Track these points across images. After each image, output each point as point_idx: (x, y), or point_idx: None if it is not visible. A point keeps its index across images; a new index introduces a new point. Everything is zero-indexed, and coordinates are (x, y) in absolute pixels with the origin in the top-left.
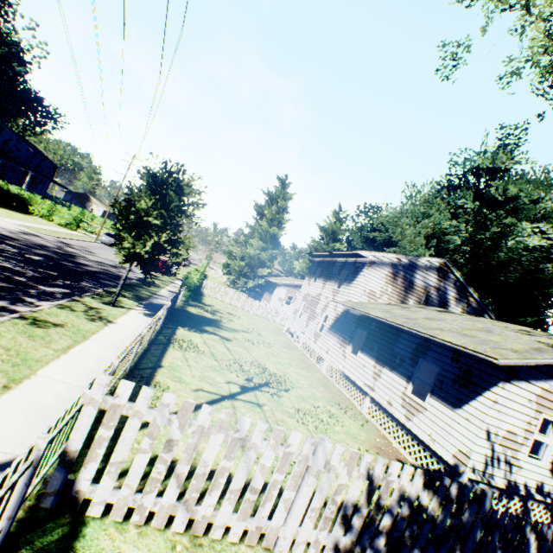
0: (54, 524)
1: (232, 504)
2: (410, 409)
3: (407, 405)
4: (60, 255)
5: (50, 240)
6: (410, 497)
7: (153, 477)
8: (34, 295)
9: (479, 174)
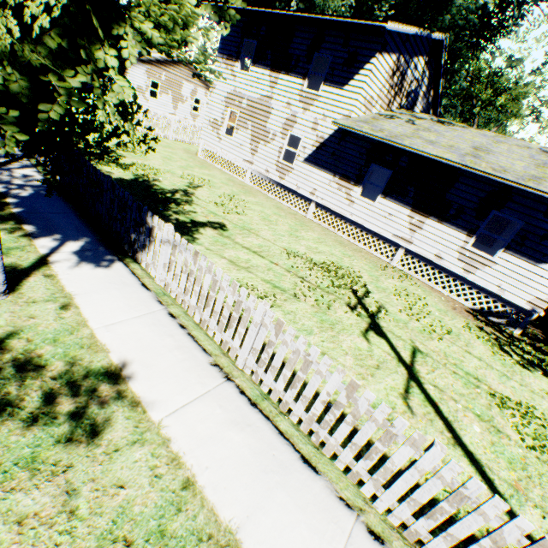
0: None
1: None
2: (472, 264)
3: (467, 260)
4: None
5: None
6: None
7: None
8: None
9: None
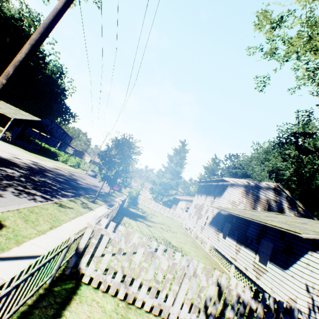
0: (69, 282)
1: (146, 287)
2: (258, 272)
3: (256, 269)
4: (70, 179)
5: (66, 172)
6: (244, 302)
7: (111, 266)
8: (60, 195)
9: (297, 136)
